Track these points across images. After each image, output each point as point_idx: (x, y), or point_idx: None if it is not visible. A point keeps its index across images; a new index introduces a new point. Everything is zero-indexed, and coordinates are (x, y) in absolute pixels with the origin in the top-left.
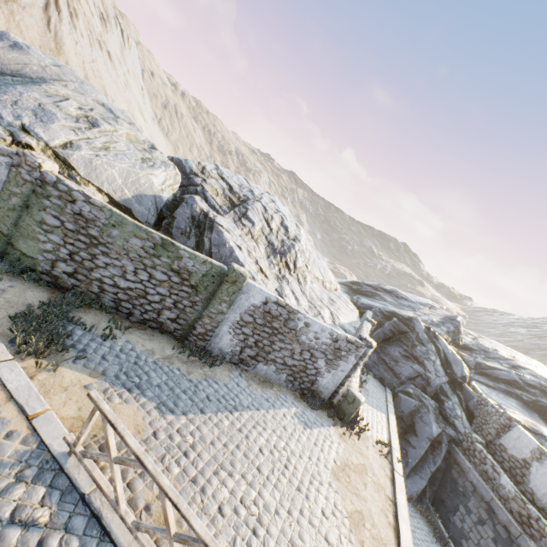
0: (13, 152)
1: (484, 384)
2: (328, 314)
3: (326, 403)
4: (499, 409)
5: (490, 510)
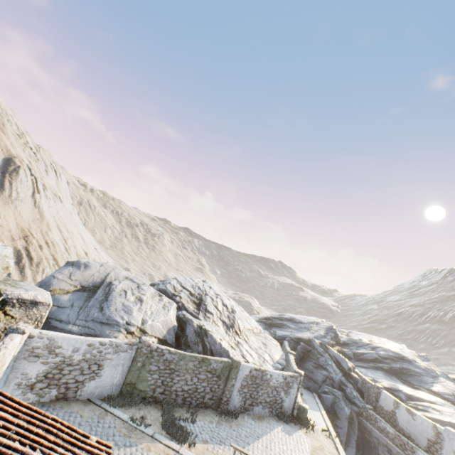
0: (137, 341)
1: (362, 367)
2: (268, 357)
3: (291, 417)
4: (372, 383)
5: (389, 450)
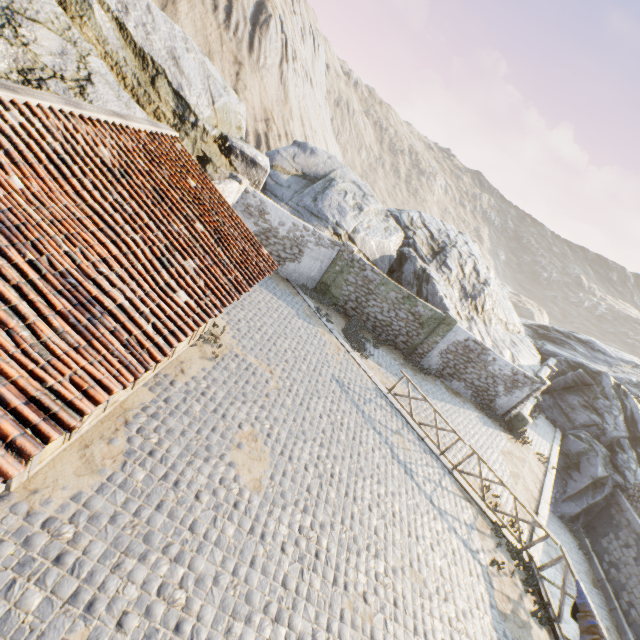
0: (341, 244)
1: None
2: (509, 355)
3: (499, 418)
4: None
5: (638, 540)
